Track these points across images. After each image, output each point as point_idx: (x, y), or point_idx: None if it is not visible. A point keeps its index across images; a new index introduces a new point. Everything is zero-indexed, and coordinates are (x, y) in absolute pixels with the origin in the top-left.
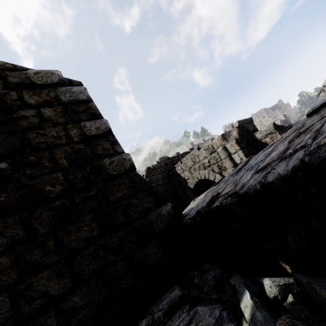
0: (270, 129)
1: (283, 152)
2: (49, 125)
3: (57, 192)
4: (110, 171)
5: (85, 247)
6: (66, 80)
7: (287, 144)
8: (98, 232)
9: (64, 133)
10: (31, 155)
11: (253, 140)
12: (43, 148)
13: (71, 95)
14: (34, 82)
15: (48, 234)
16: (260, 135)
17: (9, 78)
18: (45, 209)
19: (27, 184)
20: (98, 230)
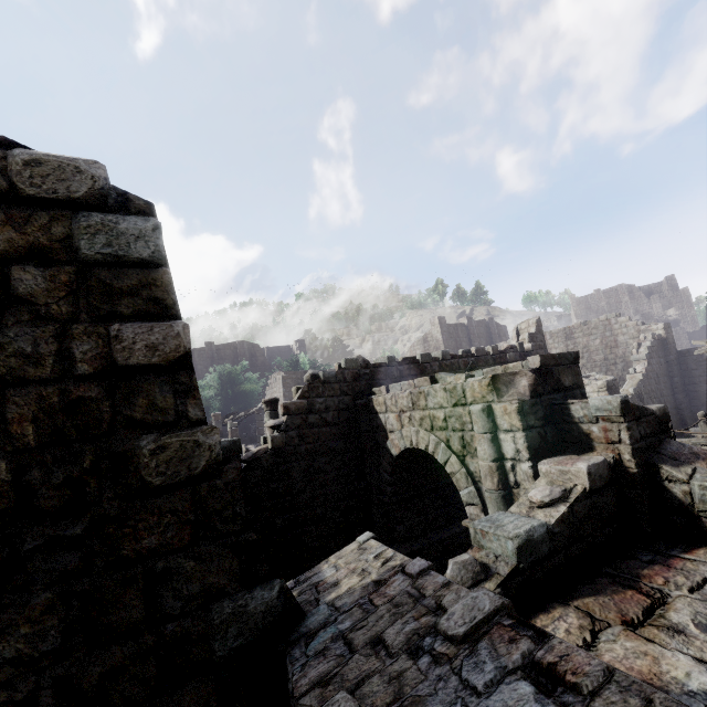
0: (610, 409)
1: None
2: (20, 317)
3: None
4: (146, 475)
5: (7, 682)
6: (114, 194)
7: None
8: (55, 643)
9: (57, 347)
10: None
11: (562, 414)
12: None
13: (111, 241)
14: (18, 187)
15: None
16: (580, 411)
17: None
18: None
19: None
20: (57, 637)
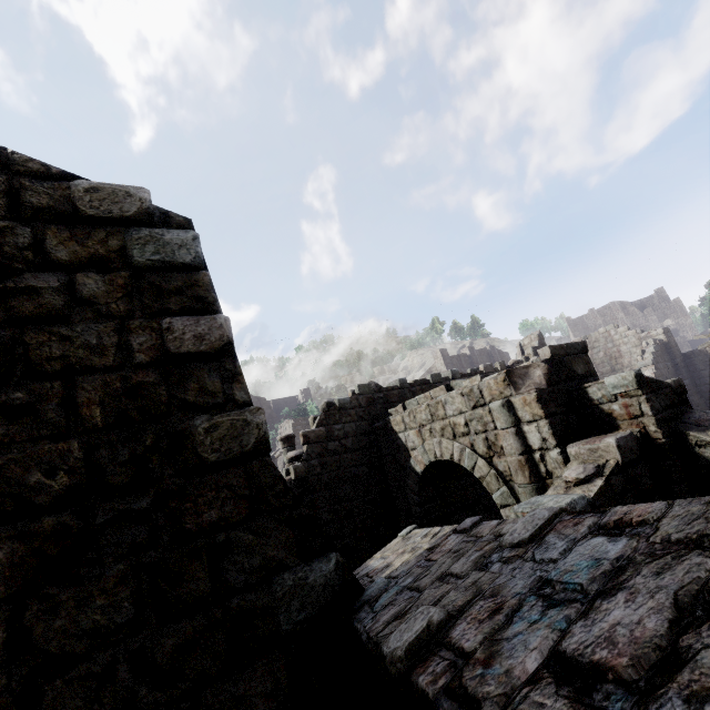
0: (626, 384)
1: (654, 663)
2: (85, 315)
3: (55, 491)
4: (202, 451)
5: (86, 655)
6: (158, 213)
7: (668, 615)
8: (129, 615)
9: (117, 339)
10: (19, 387)
11: (580, 399)
12: (54, 372)
13: (158, 250)
14: (81, 210)
15: None
16: (598, 393)
17: (26, 195)
18: (10, 535)
19: None
20: (130, 609)
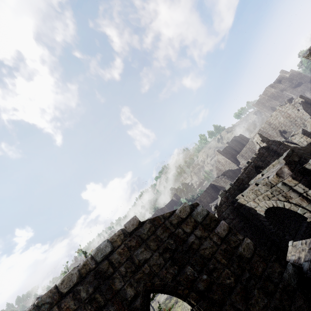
0: None
1: None
2: (203, 241)
3: (233, 282)
4: (247, 256)
5: None
6: (191, 206)
7: None
8: (266, 300)
9: (212, 242)
10: (209, 264)
11: (305, 170)
12: (211, 257)
13: (200, 215)
14: (183, 218)
15: (246, 309)
16: (309, 166)
17: (173, 222)
18: (235, 295)
19: (219, 283)
20: (265, 298)
